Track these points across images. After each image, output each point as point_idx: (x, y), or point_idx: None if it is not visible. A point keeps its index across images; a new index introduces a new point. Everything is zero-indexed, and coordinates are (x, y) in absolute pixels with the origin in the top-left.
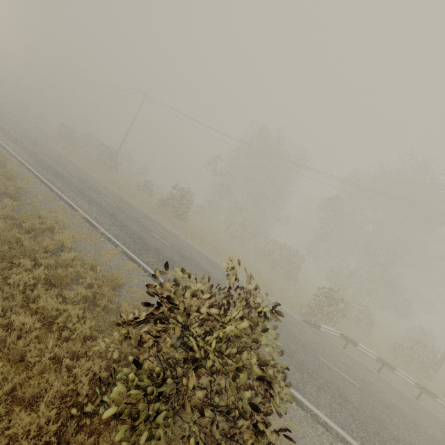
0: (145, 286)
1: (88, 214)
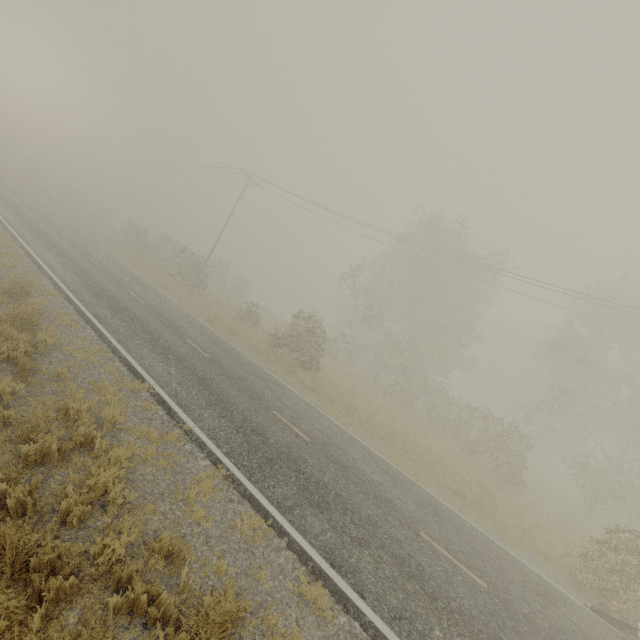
0: (288, 592)
1: (162, 385)
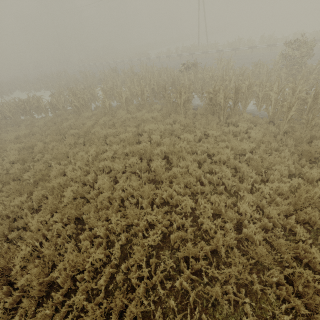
0: None
1: None
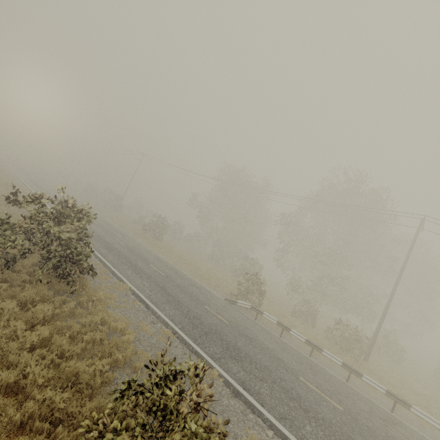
0: None
1: None
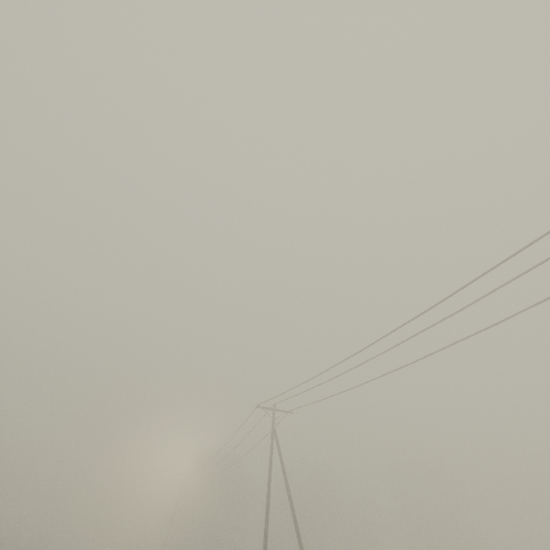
0: None
1: None
